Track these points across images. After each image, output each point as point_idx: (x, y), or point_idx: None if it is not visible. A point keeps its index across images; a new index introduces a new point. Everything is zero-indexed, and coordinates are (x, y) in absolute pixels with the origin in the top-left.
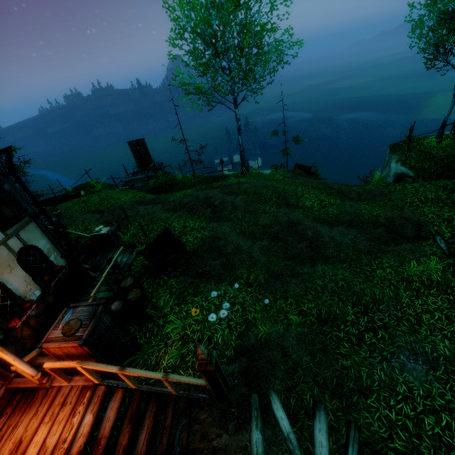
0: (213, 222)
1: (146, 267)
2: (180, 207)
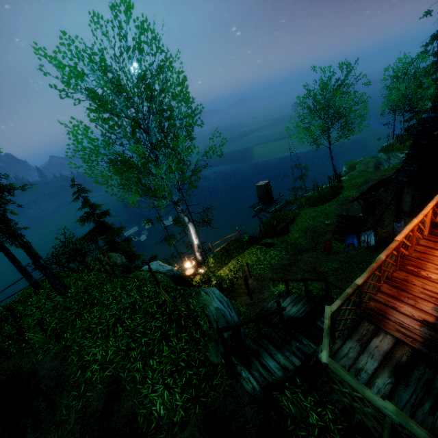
0: None
1: None
2: None
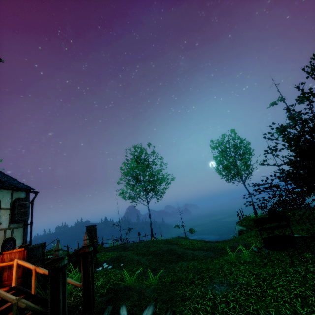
0: (121, 251)
1: (69, 257)
2: (105, 250)
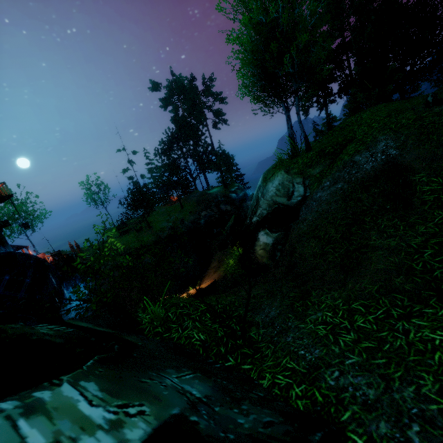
0: None
1: None
2: None
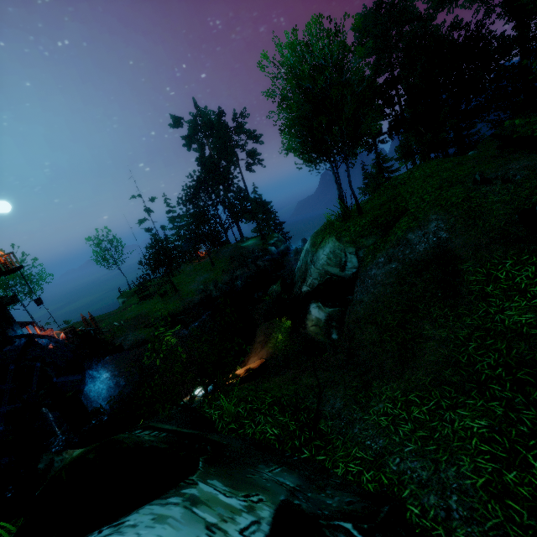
0: None
1: None
2: None
